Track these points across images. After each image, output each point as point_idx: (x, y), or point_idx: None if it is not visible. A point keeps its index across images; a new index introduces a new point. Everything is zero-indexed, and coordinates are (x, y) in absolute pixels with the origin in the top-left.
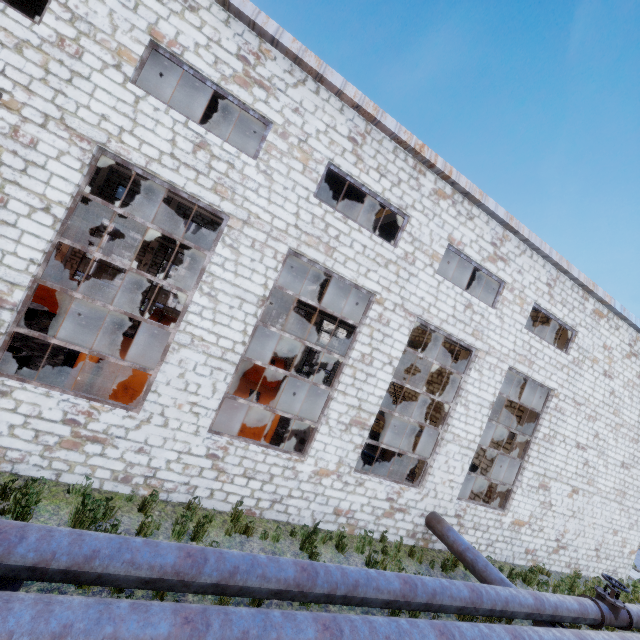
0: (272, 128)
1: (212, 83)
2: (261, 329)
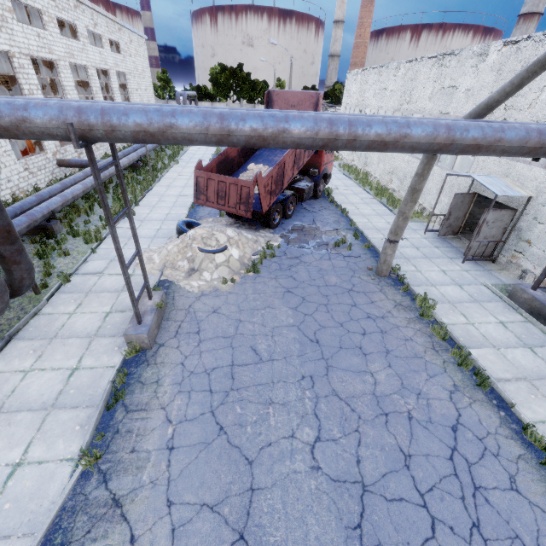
0: (42, 13)
1: (23, 3)
2: None
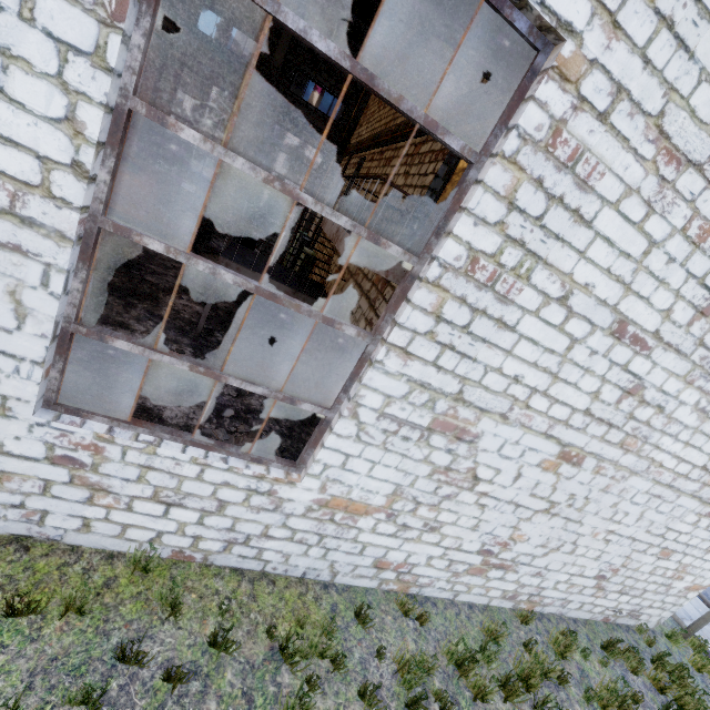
0: None
1: None
2: (158, 128)
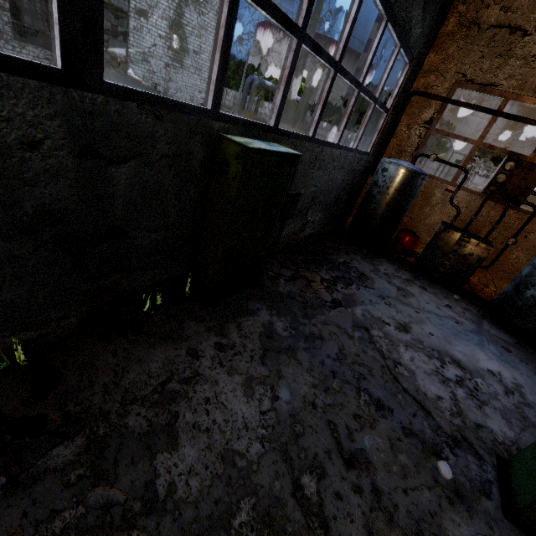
0: None
1: None
2: None
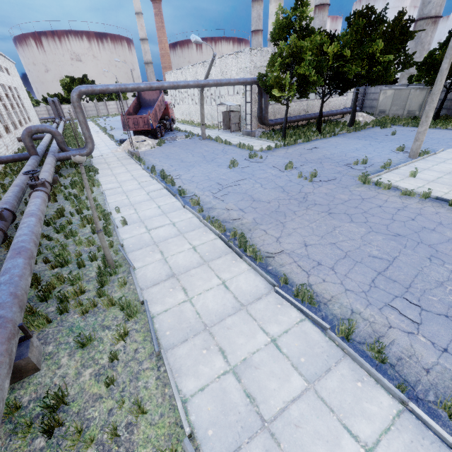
0: None
1: None
2: None
